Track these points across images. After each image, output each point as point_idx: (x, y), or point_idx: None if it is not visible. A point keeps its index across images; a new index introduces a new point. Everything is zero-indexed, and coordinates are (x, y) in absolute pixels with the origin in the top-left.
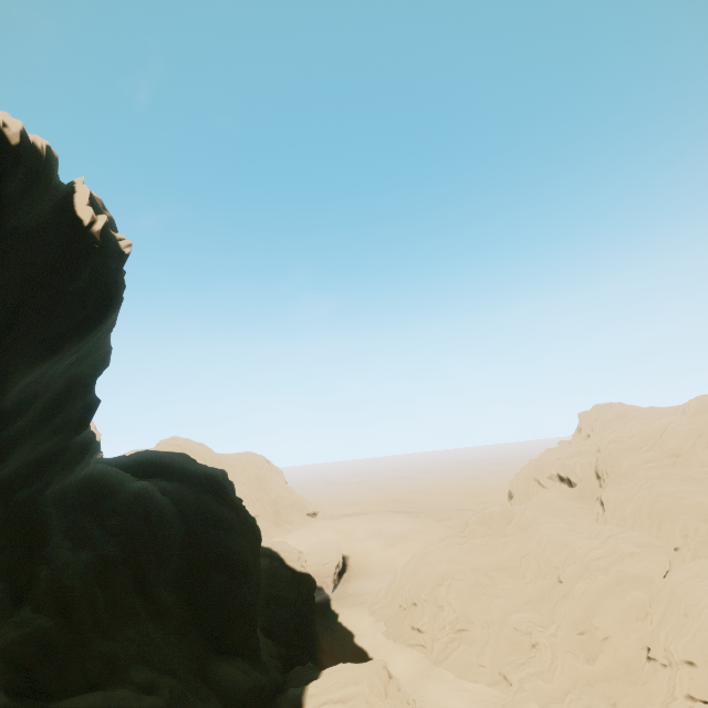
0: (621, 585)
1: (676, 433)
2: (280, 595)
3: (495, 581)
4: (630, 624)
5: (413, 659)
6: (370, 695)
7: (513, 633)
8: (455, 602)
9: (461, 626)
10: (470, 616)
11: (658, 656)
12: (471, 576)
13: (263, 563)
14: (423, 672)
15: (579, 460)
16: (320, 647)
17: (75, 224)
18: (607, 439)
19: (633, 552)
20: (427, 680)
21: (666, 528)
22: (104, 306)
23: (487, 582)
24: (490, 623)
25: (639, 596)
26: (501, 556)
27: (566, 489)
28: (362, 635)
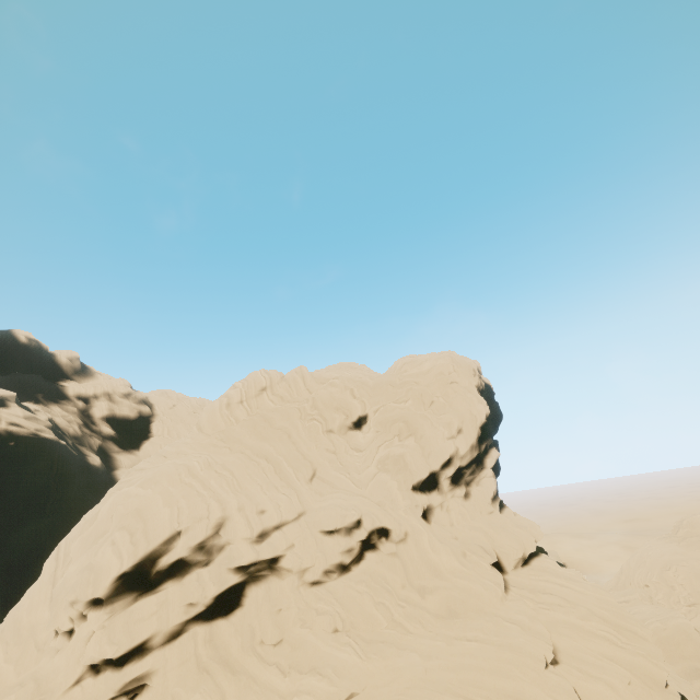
0: None
1: None
2: None
3: None
4: None
5: None
6: (641, 600)
7: None
8: (684, 582)
9: (695, 600)
10: None
11: None
12: (694, 564)
13: None
14: None
15: None
16: None
17: (489, 387)
18: None
19: None
20: None
21: None
22: (501, 414)
23: None
24: None
25: None
26: None
27: None
28: None
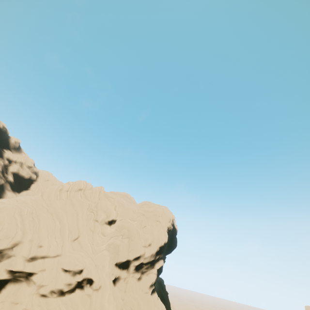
0: None
1: None
2: None
3: None
4: None
5: None
6: None
7: None
8: None
9: None
10: None
11: None
12: None
13: None
14: None
15: None
16: None
17: (175, 230)
18: None
19: None
20: None
21: None
22: (176, 245)
23: None
24: None
25: None
26: None
27: None
28: None
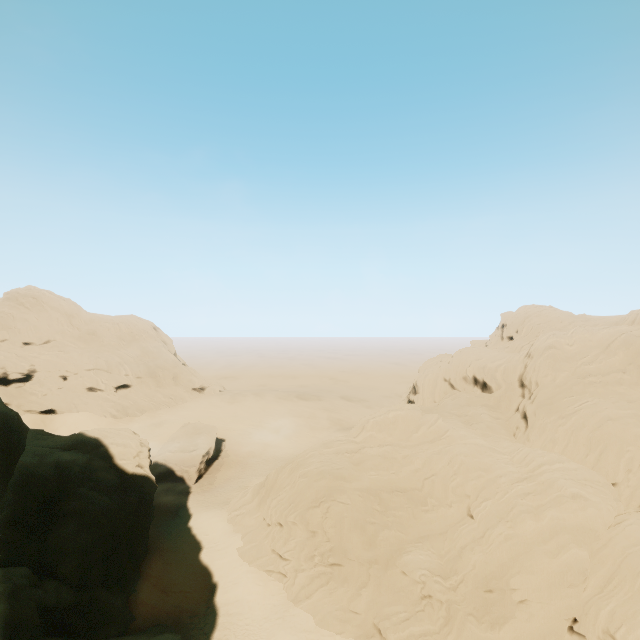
0: (556, 538)
1: (628, 345)
2: (87, 511)
3: (387, 506)
4: (559, 590)
5: (267, 591)
6: None
7: (401, 578)
8: (332, 530)
9: (335, 561)
10: (348, 552)
11: (591, 636)
12: (358, 499)
13: (75, 462)
14: (276, 611)
15: (502, 364)
16: (145, 572)
17: None
18: (545, 344)
19: (577, 494)
20: (279, 627)
21: (608, 459)
22: None
23: (377, 507)
24: (373, 562)
25: (581, 557)
26: (400, 474)
27: (481, 394)
28: (211, 549)
